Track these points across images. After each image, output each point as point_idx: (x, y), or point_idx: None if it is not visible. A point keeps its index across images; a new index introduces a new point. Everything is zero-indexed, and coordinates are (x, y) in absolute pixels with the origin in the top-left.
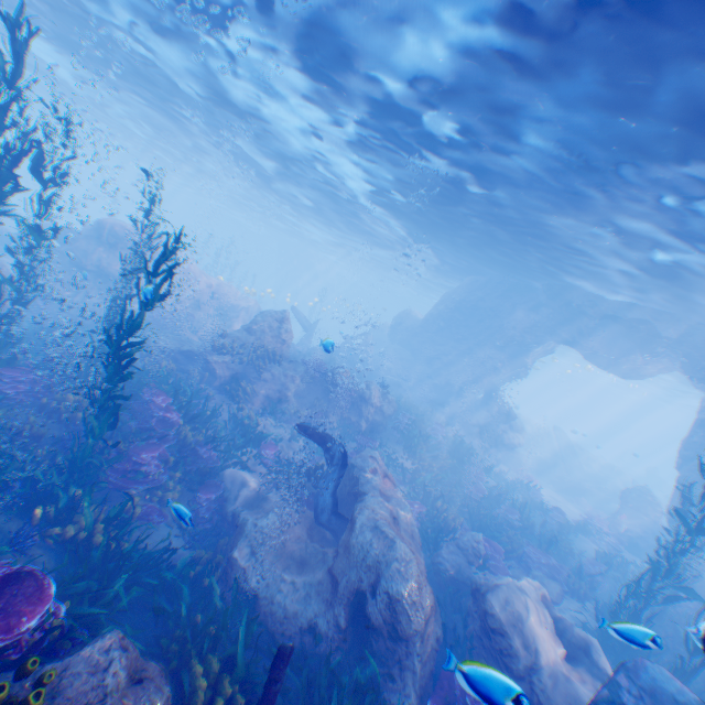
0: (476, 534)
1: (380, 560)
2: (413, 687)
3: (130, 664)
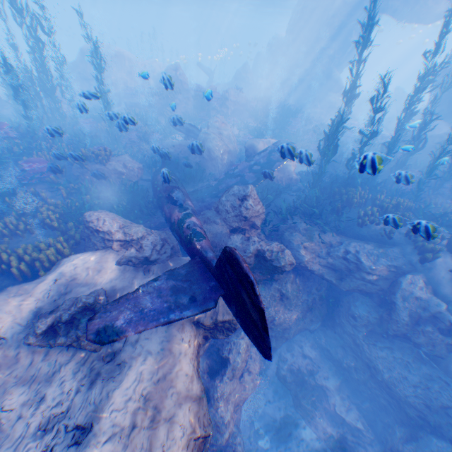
0: (267, 138)
1: (204, 140)
2: (217, 170)
3: (131, 159)
